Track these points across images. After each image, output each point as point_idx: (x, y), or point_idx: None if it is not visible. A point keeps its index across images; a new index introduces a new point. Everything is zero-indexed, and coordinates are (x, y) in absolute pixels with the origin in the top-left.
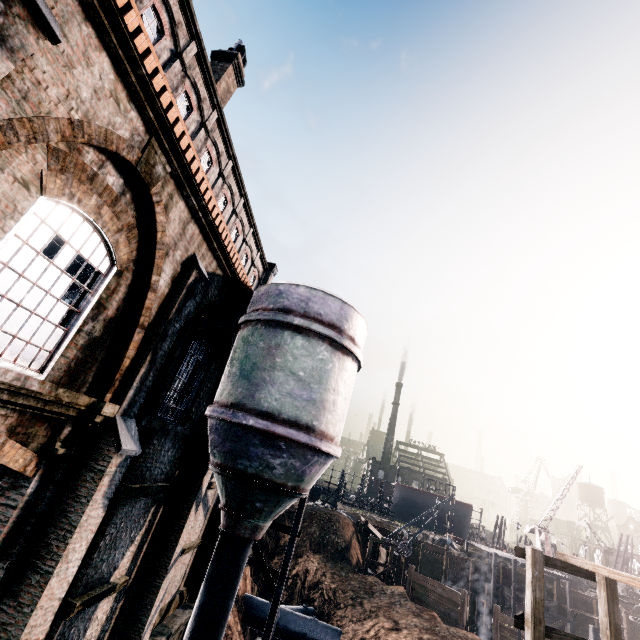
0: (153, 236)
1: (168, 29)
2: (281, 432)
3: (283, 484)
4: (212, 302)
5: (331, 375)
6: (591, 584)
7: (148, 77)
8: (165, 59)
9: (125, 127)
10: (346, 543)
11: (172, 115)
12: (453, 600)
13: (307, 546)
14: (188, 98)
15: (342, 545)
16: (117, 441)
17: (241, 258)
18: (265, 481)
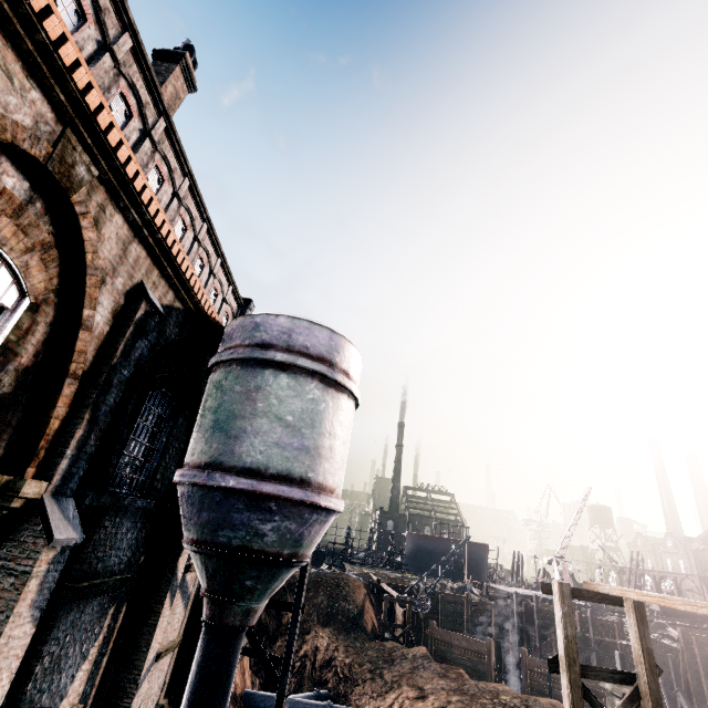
0: (80, 258)
1: (91, 15)
2: (270, 490)
3: (278, 553)
4: (172, 342)
5: (325, 416)
6: (610, 607)
7: (52, 46)
8: (90, 51)
9: (24, 111)
10: (358, 609)
11: (93, 100)
12: (479, 651)
13: (314, 620)
14: (125, 101)
15: (354, 612)
16: (46, 529)
17: (209, 294)
18: (255, 553)
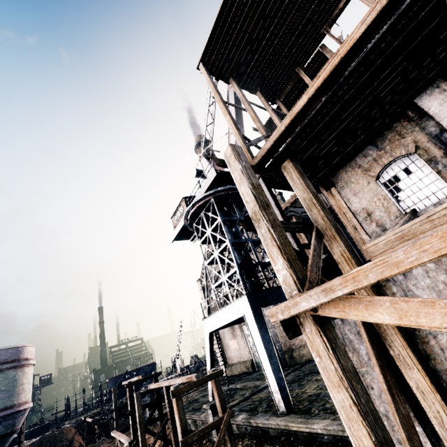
0: None
1: None
2: None
3: (6, 433)
4: None
5: (19, 379)
6: None
7: None
8: None
9: None
10: (70, 441)
11: None
12: None
13: None
14: None
15: (67, 444)
16: None
17: None
18: None
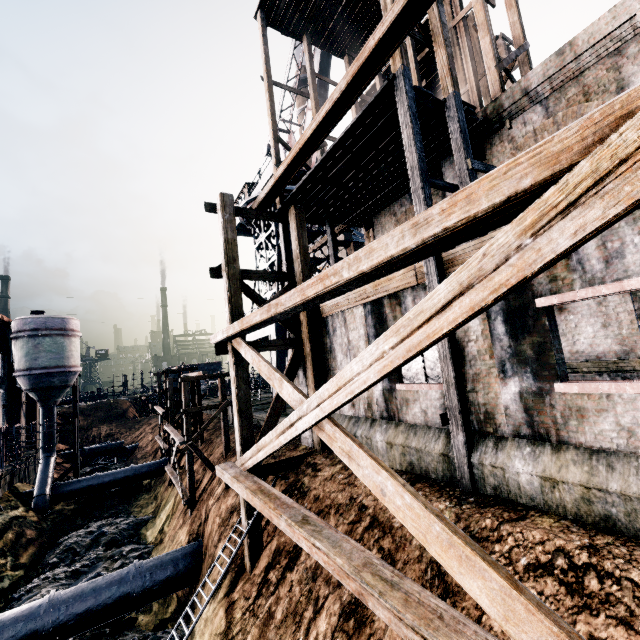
0: None
1: None
2: (53, 371)
3: (61, 385)
4: None
5: (67, 346)
6: None
7: None
8: None
9: None
10: (124, 410)
11: None
12: None
13: (97, 421)
14: None
15: (122, 412)
16: None
17: None
18: (53, 387)
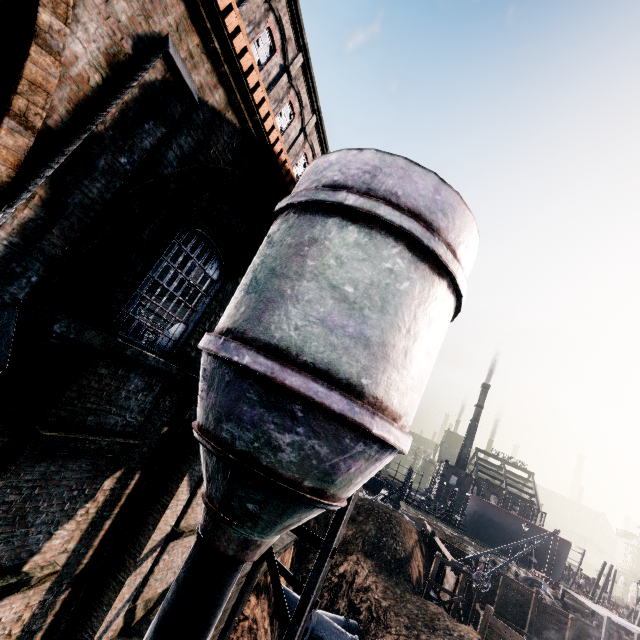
0: None
1: None
2: (295, 385)
3: (294, 481)
4: (218, 168)
5: (405, 302)
6: None
7: None
8: None
9: None
10: (405, 554)
11: None
12: None
13: (359, 546)
14: None
15: (400, 555)
16: None
17: None
18: (262, 469)
